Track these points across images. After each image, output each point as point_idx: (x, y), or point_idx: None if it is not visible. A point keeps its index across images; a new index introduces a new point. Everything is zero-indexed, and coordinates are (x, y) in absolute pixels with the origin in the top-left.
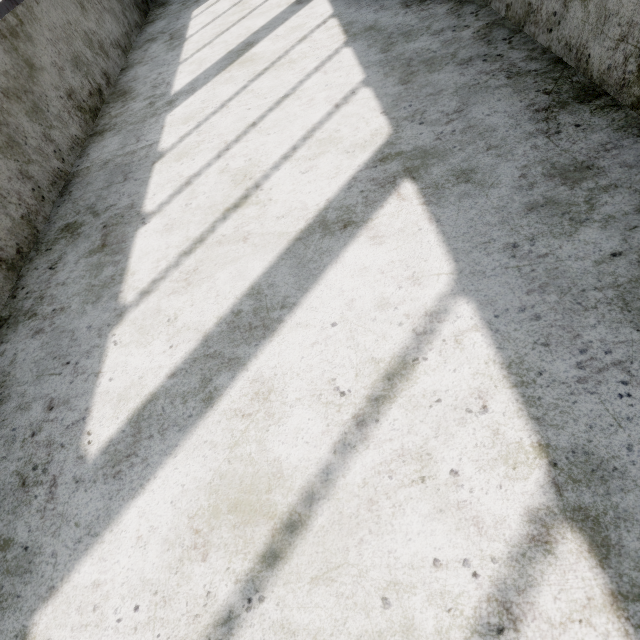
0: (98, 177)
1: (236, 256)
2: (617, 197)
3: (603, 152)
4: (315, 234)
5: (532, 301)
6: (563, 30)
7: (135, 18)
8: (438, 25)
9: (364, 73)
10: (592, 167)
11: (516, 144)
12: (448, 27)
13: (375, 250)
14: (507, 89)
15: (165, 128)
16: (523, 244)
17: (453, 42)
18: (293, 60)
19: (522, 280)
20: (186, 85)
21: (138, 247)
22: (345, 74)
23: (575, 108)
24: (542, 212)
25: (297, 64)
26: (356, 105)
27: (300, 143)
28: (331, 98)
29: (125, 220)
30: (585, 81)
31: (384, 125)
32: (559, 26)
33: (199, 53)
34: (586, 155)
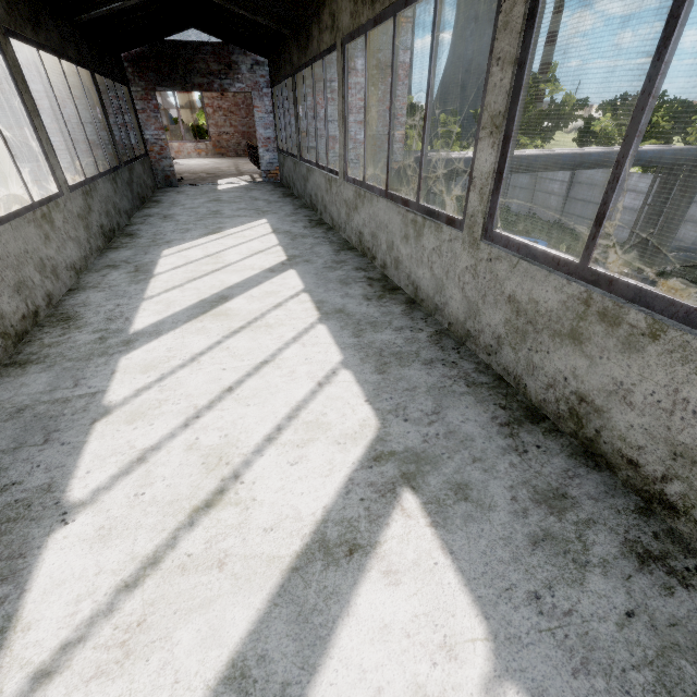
0: (2, 431)
1: (208, 596)
2: (600, 535)
3: (568, 479)
4: (316, 562)
5: (583, 689)
6: (500, 359)
7: (98, 243)
8: (397, 322)
9: (342, 354)
10: (567, 495)
11: (496, 459)
12: (406, 326)
13: (392, 594)
14: (470, 397)
15: (117, 374)
16: (544, 593)
17: (414, 341)
18: (270, 324)
19: (561, 652)
20: (150, 325)
21: (46, 569)
22: (324, 351)
23: (530, 427)
24: (546, 548)
25: (274, 330)
26: (339, 387)
27: (285, 423)
28: (313, 374)
29: (32, 513)
30: (527, 402)
31: (371, 416)
32: (496, 355)
33: (168, 293)
34: (557, 481)
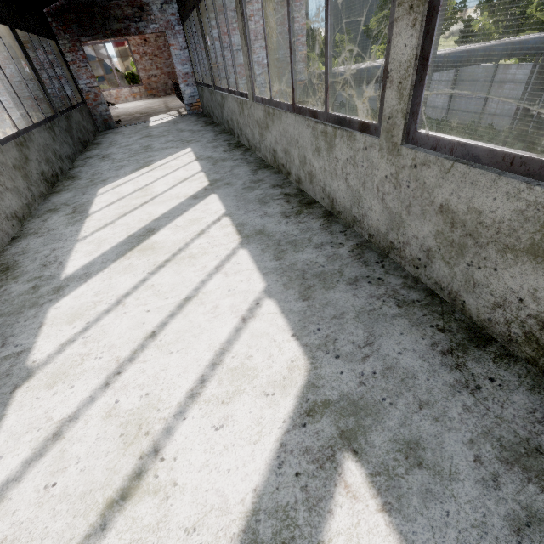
0: None
1: None
2: None
3: (538, 424)
4: None
5: None
6: (430, 272)
7: (41, 189)
8: (317, 239)
9: (264, 280)
10: (541, 450)
11: (446, 401)
12: (326, 242)
13: None
14: (403, 320)
15: (44, 327)
16: None
17: (335, 258)
18: (193, 255)
19: None
20: (80, 268)
21: None
22: (246, 279)
23: (476, 354)
24: (534, 539)
25: (198, 260)
26: (264, 321)
27: (209, 372)
28: (236, 308)
29: None
30: (467, 320)
31: (299, 354)
32: (425, 268)
33: (100, 232)
34: (524, 428)
